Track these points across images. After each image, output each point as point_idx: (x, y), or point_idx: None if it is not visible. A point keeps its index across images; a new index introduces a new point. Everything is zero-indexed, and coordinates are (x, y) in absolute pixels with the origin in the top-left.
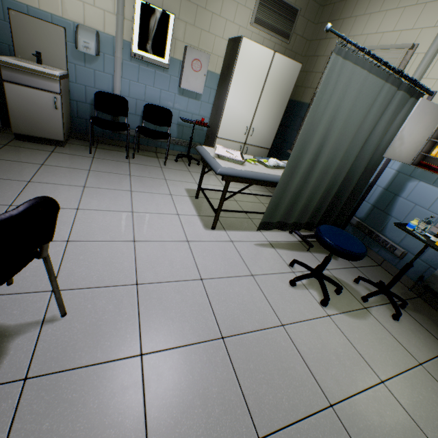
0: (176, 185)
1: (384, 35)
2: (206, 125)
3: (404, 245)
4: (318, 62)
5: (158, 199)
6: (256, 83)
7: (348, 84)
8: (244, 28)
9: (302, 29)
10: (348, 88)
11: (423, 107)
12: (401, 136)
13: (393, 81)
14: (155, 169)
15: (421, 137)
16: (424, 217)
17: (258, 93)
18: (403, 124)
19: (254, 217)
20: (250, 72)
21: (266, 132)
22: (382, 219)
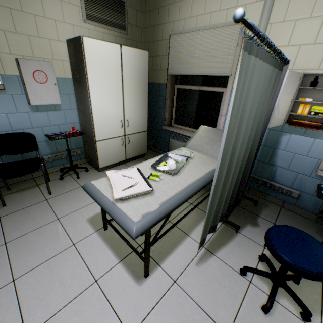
0: (74, 221)
1: (213, 15)
2: (79, 133)
3: (296, 187)
4: (160, 46)
5: (59, 268)
6: (115, 79)
7: (250, 80)
8: (79, 26)
9: (134, 19)
10: (250, 84)
11: (289, 77)
12: (277, 106)
13: (273, 61)
14: (39, 208)
15: (288, 101)
16: (306, 162)
17: (119, 87)
18: (278, 96)
19: (172, 215)
20: (104, 71)
21: (139, 118)
22: (270, 169)
